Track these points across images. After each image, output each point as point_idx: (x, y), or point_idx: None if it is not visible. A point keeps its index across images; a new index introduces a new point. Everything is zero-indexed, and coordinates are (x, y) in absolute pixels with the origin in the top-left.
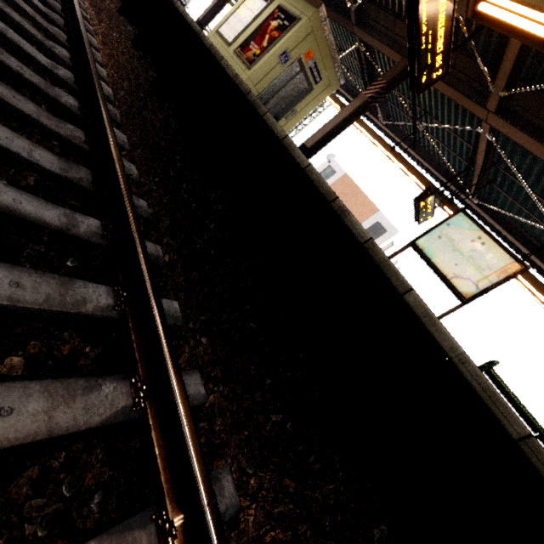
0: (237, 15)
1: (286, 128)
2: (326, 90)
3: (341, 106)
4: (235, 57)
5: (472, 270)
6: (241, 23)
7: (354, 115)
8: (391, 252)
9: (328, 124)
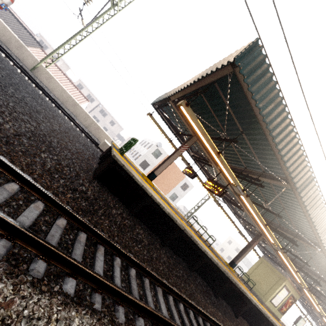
0: (278, 296)
1: None
2: None
3: None
4: (278, 311)
5: (301, 325)
6: (280, 299)
7: None
8: None
9: None
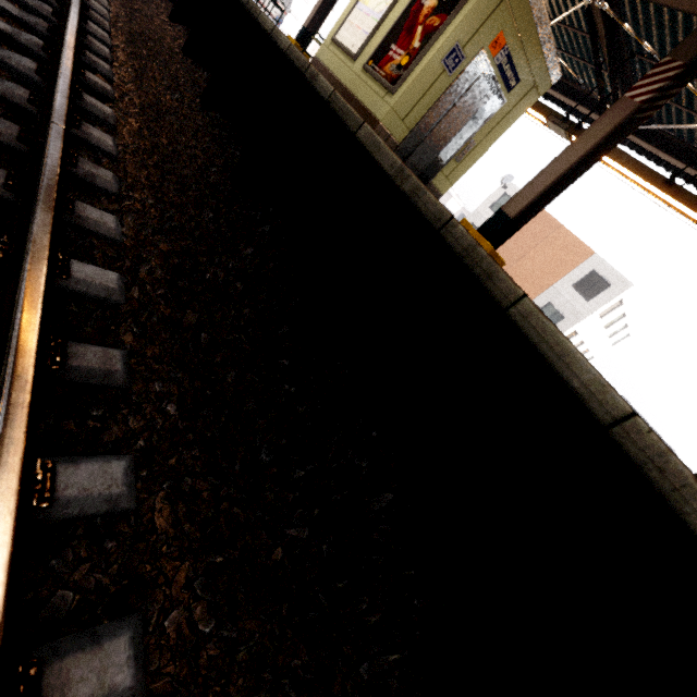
0: (363, 5)
1: (455, 175)
2: (527, 97)
3: (548, 115)
4: (366, 77)
5: None
6: (371, 16)
7: (605, 140)
8: (617, 315)
9: (550, 168)
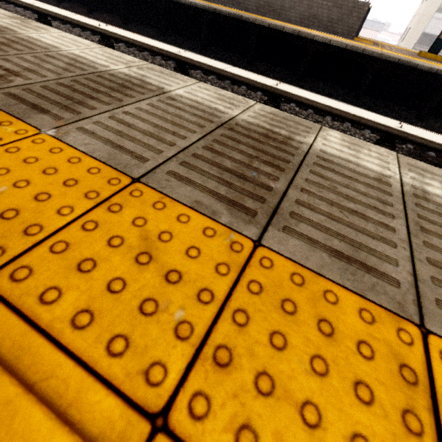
0: None
1: None
2: None
3: None
4: None
5: None
6: None
7: None
8: None
9: None
